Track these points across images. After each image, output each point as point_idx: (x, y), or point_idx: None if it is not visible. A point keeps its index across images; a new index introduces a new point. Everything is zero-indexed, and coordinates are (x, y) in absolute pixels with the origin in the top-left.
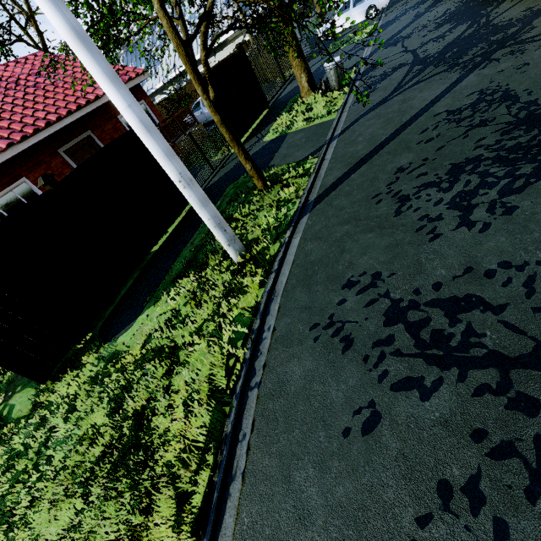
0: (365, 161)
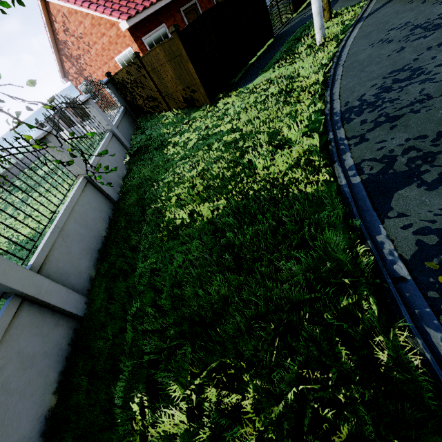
0: None
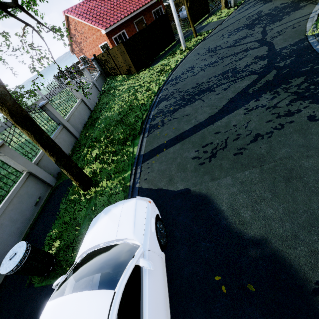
0: (222, 29)
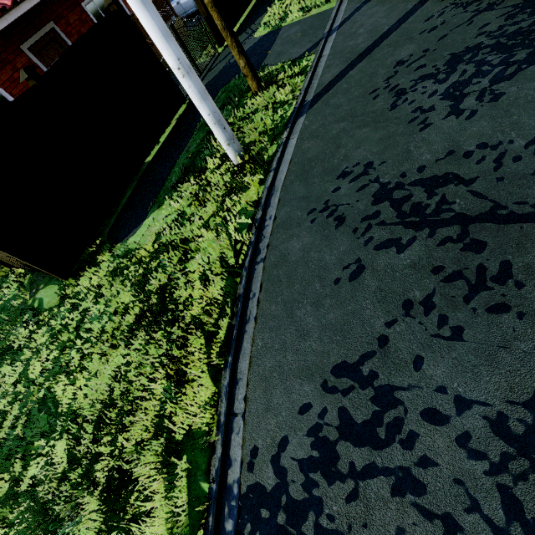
0: (365, 56)
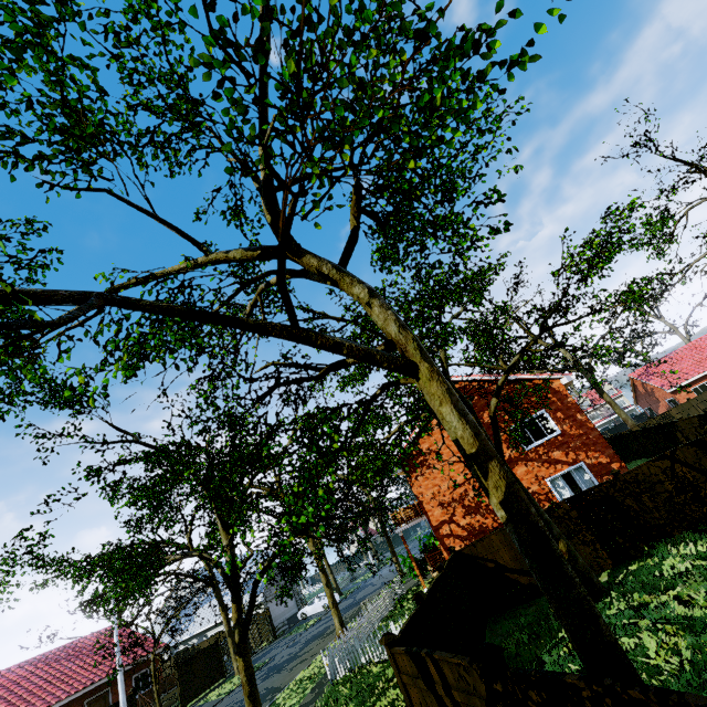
0: None
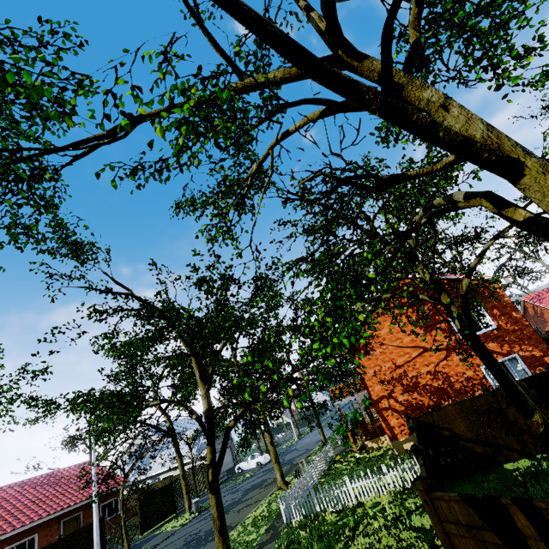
0: None
